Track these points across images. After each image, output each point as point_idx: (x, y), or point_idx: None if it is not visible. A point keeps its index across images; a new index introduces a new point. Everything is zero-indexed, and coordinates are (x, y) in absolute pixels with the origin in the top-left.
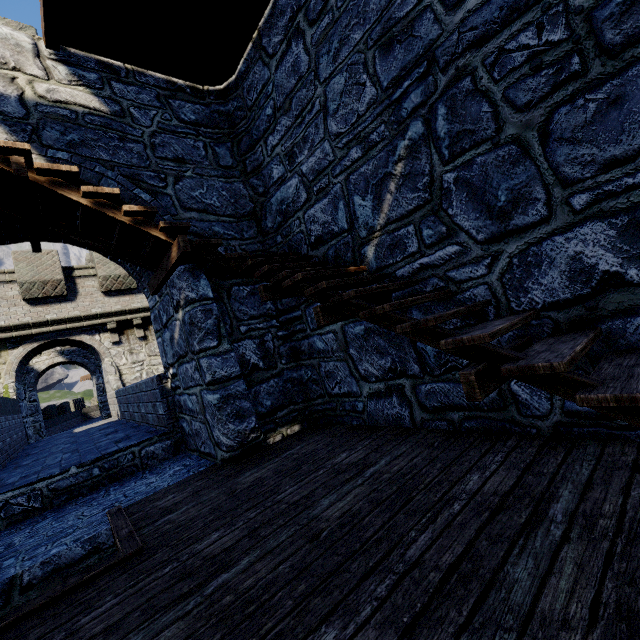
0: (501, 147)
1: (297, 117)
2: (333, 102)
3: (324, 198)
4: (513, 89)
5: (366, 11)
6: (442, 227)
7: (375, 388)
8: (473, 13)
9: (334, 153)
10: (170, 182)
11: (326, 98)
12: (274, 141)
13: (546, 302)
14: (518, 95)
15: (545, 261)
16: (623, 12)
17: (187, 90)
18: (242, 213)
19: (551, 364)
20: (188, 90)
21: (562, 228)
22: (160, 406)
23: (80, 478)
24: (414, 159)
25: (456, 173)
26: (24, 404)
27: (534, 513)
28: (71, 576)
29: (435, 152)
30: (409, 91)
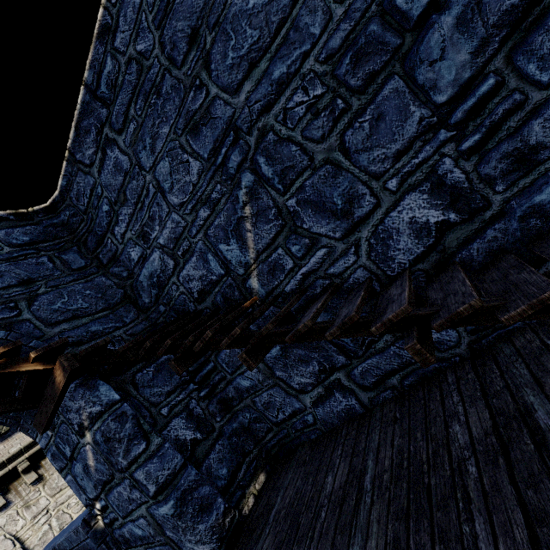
0: (319, 169)
1: (136, 203)
2: (166, 182)
3: (191, 257)
4: (307, 130)
5: (165, 112)
6: (305, 240)
7: (315, 395)
8: (252, 92)
9: (184, 219)
10: (23, 307)
11: (158, 181)
12: (121, 229)
13: (410, 260)
14: (313, 133)
15: (393, 232)
16: (353, 68)
17: (10, 217)
18: (114, 302)
19: (469, 304)
20: (11, 217)
21: (391, 206)
22: None
23: None
24: (257, 200)
25: (295, 198)
26: None
27: (531, 433)
28: None
29: (271, 189)
30: (228, 155)
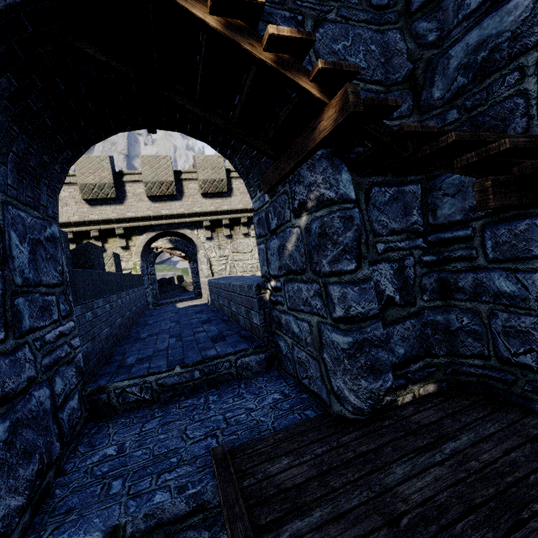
0: None
1: None
2: None
3: None
4: None
5: None
6: None
7: None
8: None
9: None
10: (308, 27)
11: None
12: None
13: None
14: None
15: None
16: None
17: None
18: (394, 79)
19: None
20: None
21: None
22: (256, 316)
23: (183, 378)
24: None
25: None
26: (146, 278)
27: None
28: (174, 534)
29: None
30: None
